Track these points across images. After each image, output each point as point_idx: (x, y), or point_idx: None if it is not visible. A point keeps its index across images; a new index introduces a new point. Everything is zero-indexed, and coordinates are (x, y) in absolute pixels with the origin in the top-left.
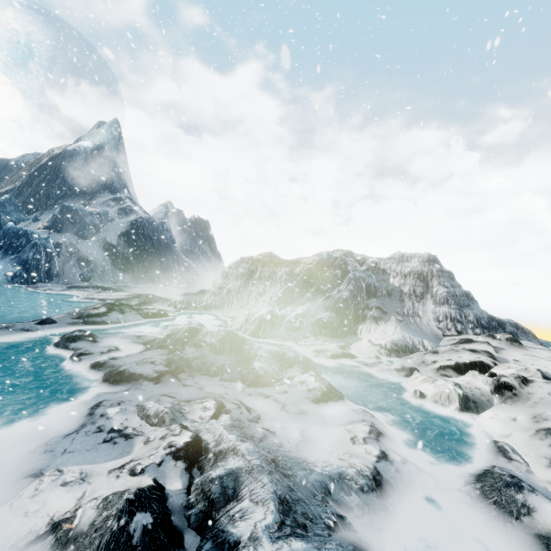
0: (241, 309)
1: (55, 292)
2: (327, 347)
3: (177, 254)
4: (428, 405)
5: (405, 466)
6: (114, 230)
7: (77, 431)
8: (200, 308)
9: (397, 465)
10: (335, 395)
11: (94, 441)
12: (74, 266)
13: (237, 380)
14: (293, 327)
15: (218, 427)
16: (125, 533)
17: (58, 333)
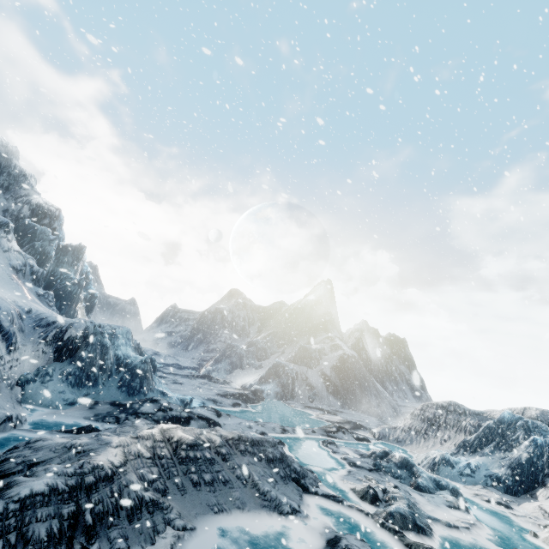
0: (427, 449)
1: (299, 409)
2: (489, 495)
3: (374, 385)
4: (538, 542)
5: (477, 535)
6: (328, 362)
7: (347, 475)
8: (392, 441)
9: (472, 532)
10: (463, 509)
11: (353, 478)
12: (305, 389)
13: (408, 485)
14: (464, 473)
15: (394, 489)
16: (369, 491)
17: (318, 438)
